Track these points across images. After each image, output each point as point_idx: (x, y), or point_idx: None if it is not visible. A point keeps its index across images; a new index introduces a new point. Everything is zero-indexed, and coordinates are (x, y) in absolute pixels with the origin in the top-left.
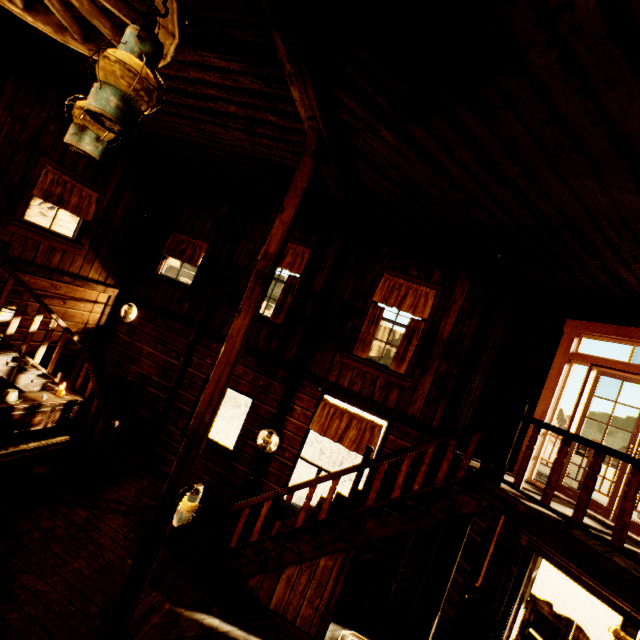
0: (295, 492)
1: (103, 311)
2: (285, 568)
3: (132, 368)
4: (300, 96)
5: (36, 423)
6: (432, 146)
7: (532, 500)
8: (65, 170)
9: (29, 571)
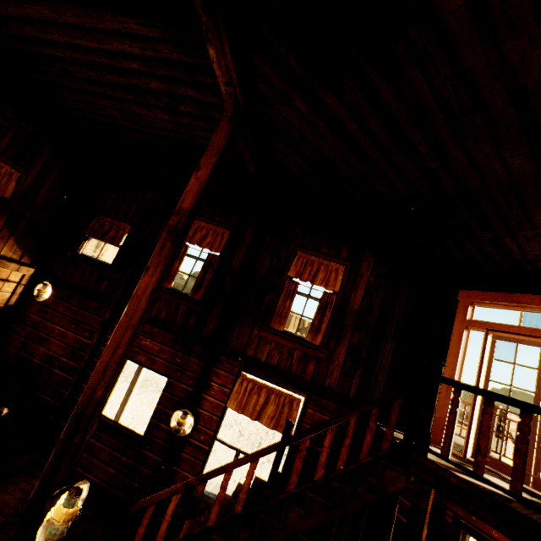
0: (212, 479)
1: (14, 290)
2: None
3: (39, 349)
4: (217, 56)
5: None
6: (342, 115)
7: (464, 470)
8: None
9: None
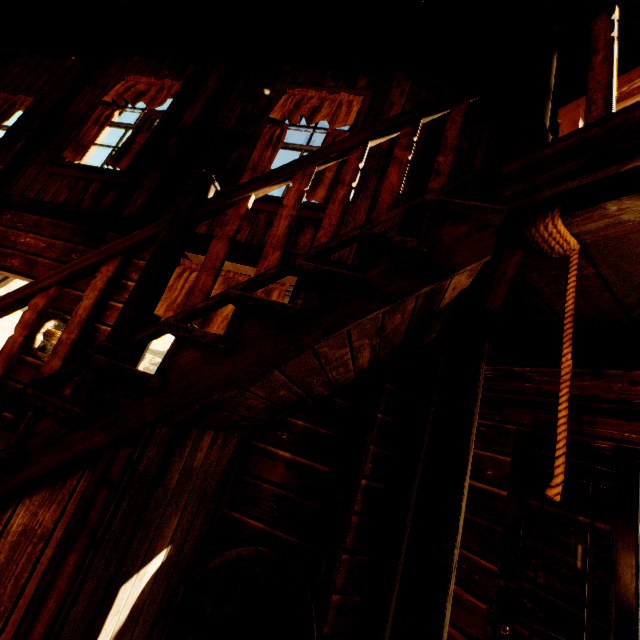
0: None
1: None
2: None
3: None
4: None
5: None
6: None
7: None
8: None
9: None
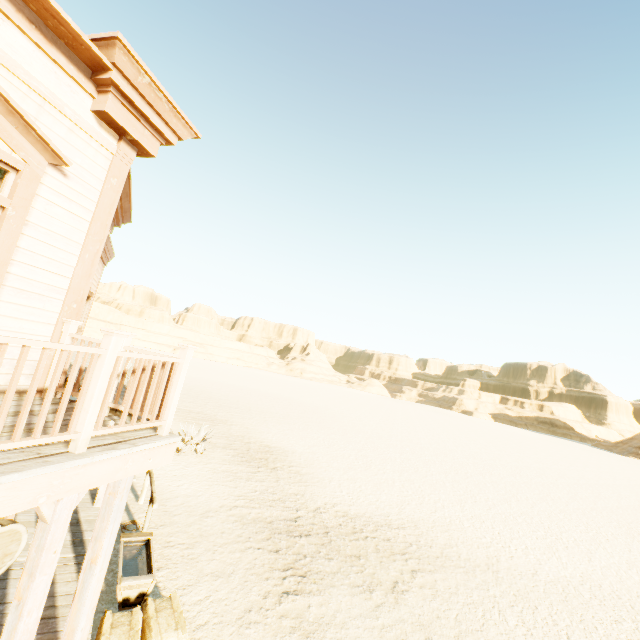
0: None
1: None
2: None
3: None
4: None
5: None
6: None
7: None
8: None
9: None
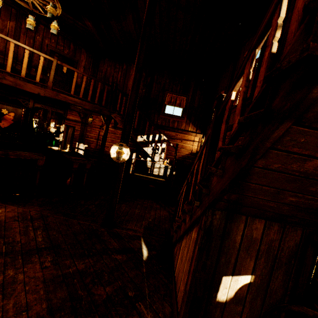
0: None
1: (197, 145)
2: (182, 240)
3: None
4: None
5: (155, 171)
6: None
7: None
8: (173, 93)
9: (126, 205)
